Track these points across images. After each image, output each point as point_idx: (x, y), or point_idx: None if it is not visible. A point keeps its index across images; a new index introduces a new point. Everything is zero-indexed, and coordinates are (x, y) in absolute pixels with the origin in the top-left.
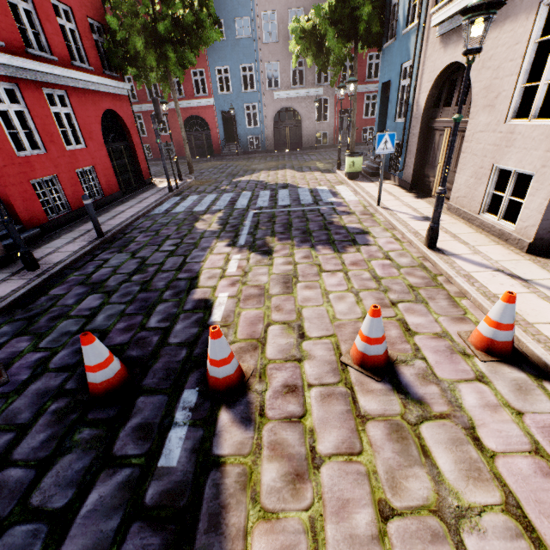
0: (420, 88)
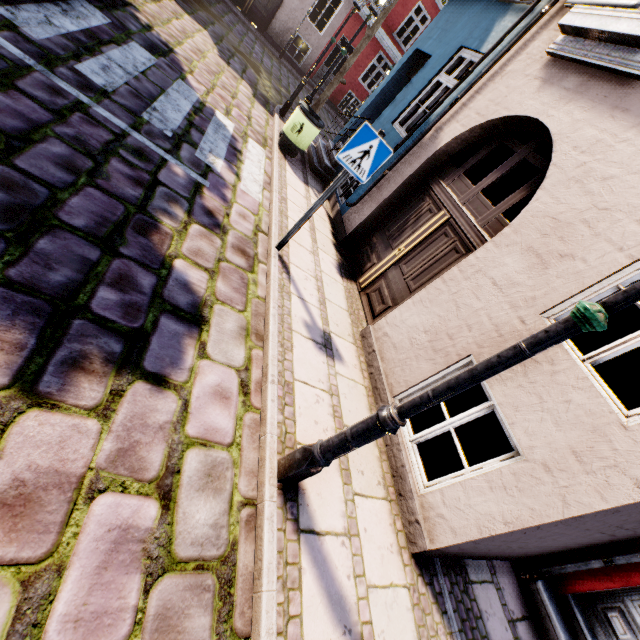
0: (460, 112)
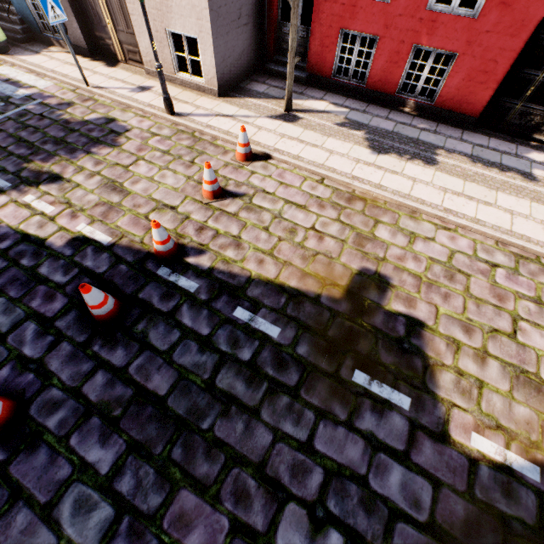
0: None
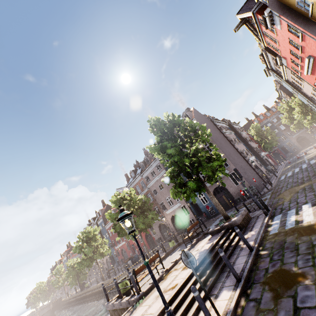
0: None
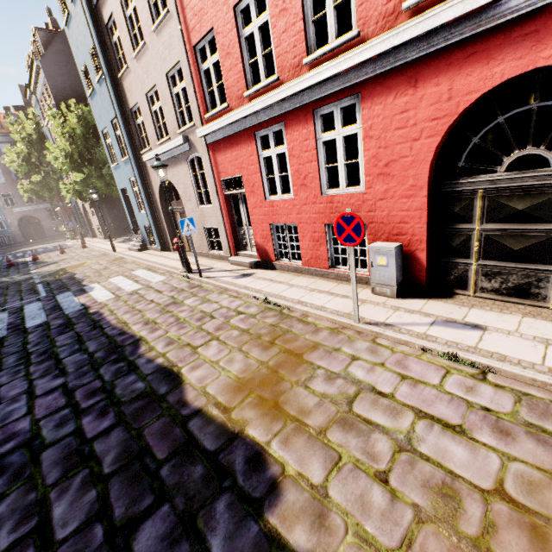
0: (81, 209)
